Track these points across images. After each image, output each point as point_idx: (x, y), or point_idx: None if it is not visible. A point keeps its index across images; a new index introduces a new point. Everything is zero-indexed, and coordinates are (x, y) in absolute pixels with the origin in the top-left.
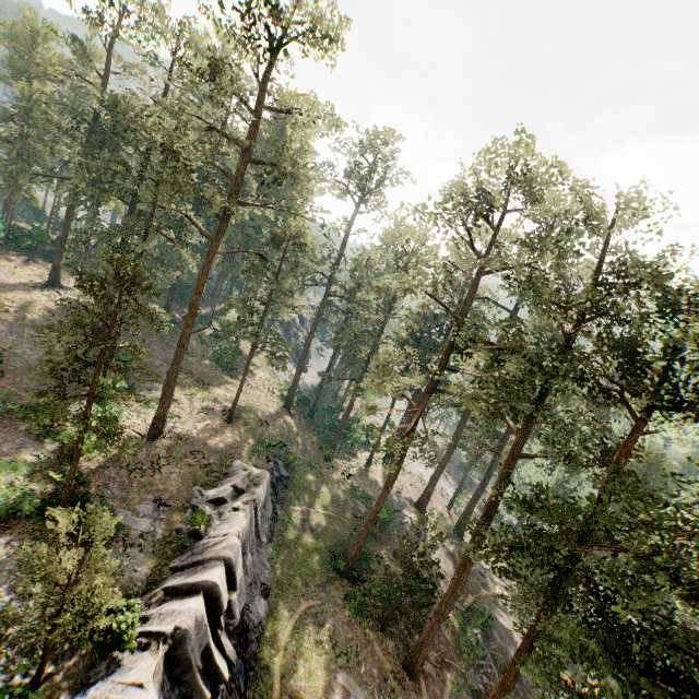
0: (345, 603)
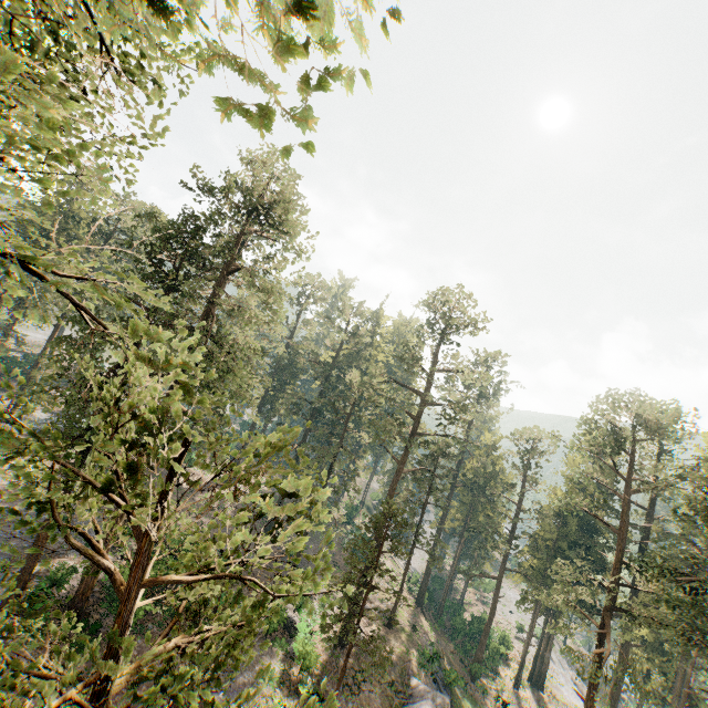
0: None
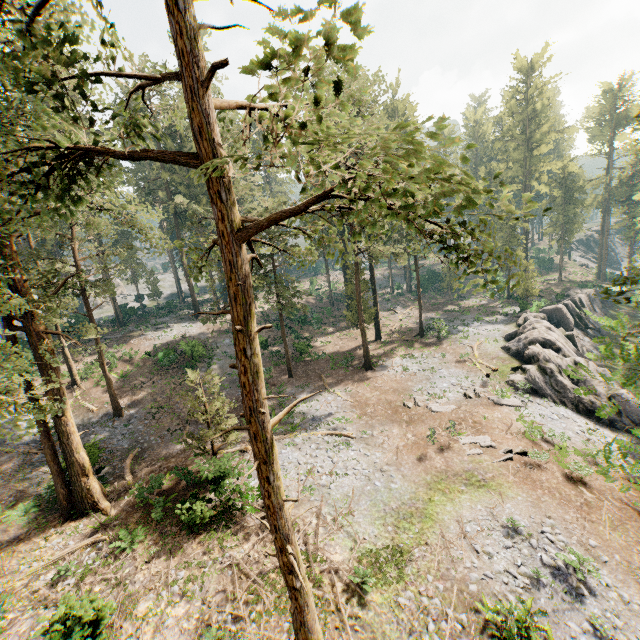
0: None
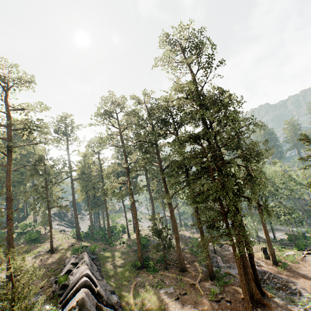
0: (148, 273)
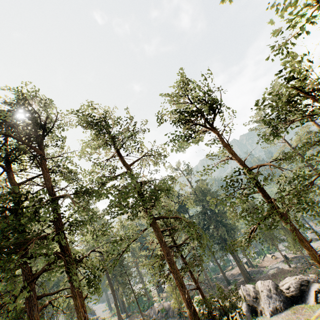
0: None
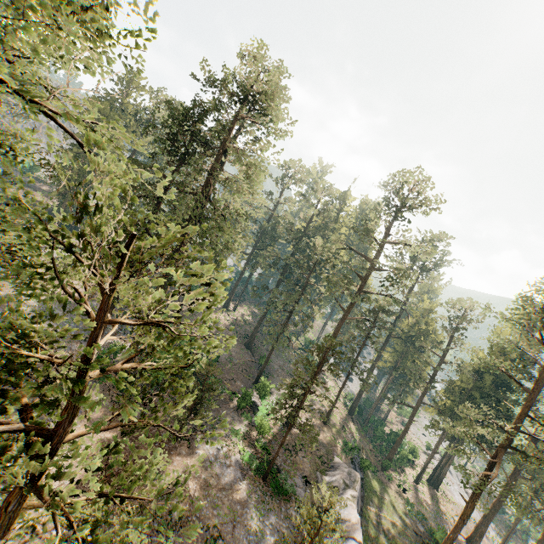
0: None
